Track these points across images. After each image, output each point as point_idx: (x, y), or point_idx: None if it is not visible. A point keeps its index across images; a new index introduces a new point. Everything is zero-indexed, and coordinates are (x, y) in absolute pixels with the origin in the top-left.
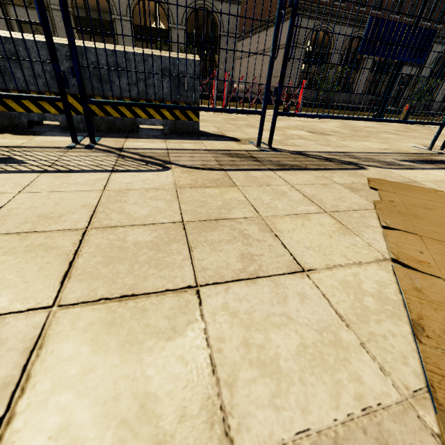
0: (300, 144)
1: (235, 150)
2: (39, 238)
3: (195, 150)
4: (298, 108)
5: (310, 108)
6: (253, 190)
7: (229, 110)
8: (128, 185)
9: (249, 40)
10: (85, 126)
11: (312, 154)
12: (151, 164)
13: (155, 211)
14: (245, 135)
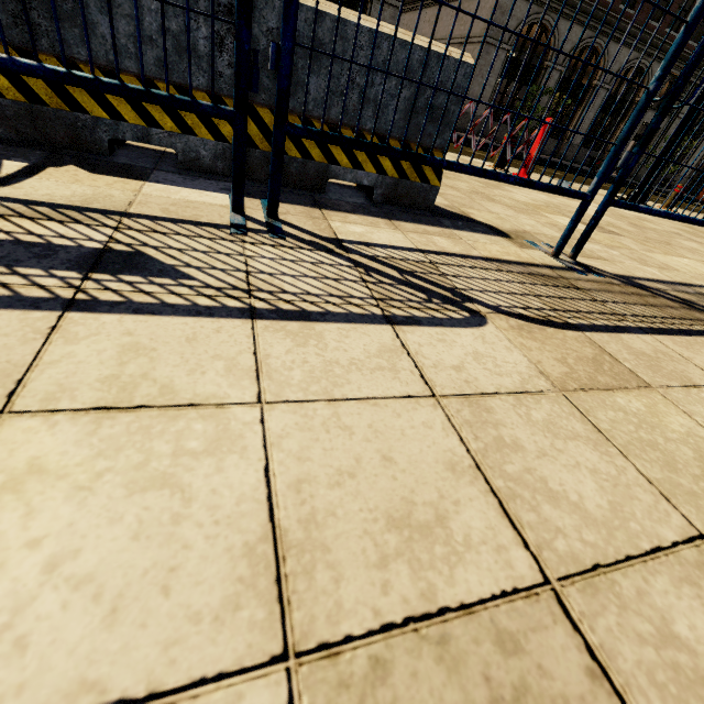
0: (606, 257)
1: (531, 264)
2: (483, 648)
3: (468, 258)
4: (528, 166)
5: (516, 161)
6: (692, 403)
7: (539, 184)
8: (465, 376)
9: (412, 17)
10: (227, 167)
11: (650, 285)
12: (437, 299)
13: (609, 487)
14: (502, 220)
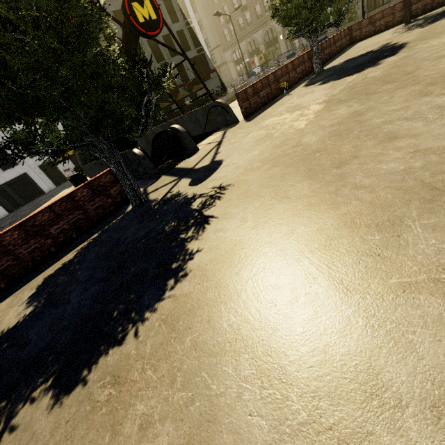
0: None
1: None
2: None
3: None
4: None
5: None
6: None
7: None
8: None
9: None
10: None
11: None
12: None
13: None
14: None
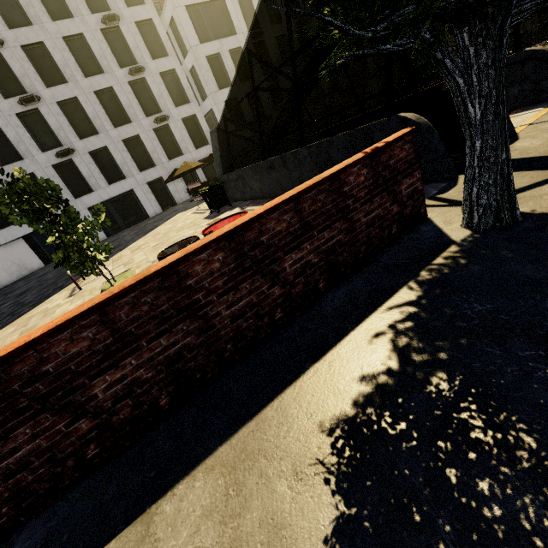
0: None
1: None
2: None
3: None
4: None
5: None
6: None
7: None
8: None
9: None
10: None
11: None
12: None
13: None
14: None
